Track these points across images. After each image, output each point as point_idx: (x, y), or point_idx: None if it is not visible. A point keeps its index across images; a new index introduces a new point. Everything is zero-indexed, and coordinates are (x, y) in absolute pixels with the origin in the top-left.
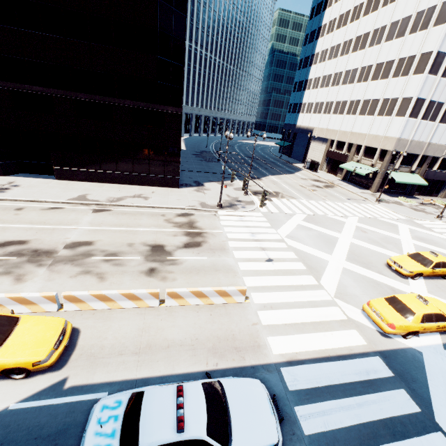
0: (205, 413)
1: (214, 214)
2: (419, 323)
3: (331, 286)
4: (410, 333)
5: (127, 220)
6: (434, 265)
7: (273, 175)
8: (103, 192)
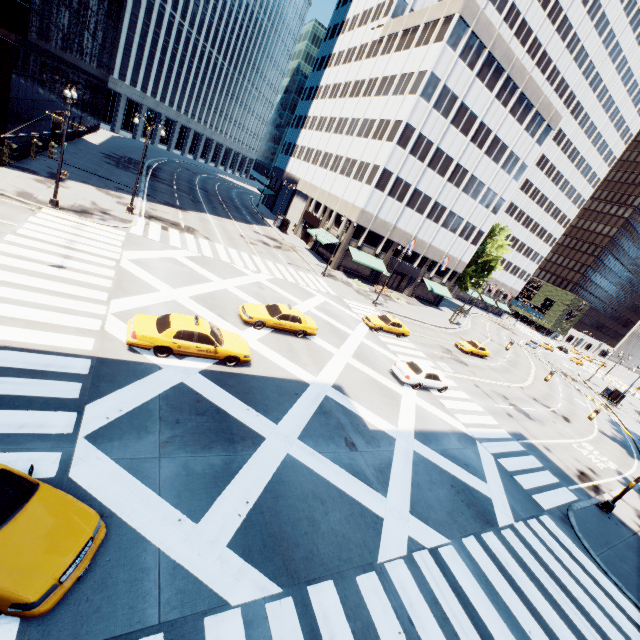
0: None
1: (32, 209)
2: (172, 337)
3: (125, 306)
4: (163, 350)
5: None
6: (281, 317)
7: (214, 215)
8: None
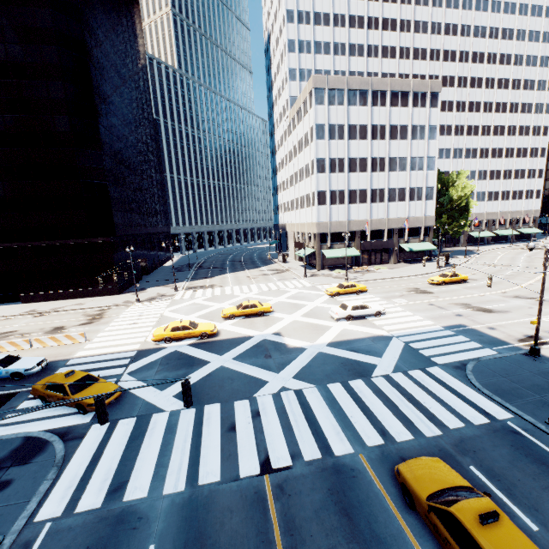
0: (1, 359)
1: (128, 306)
2: (169, 332)
3: None
4: (168, 339)
5: (54, 318)
6: (243, 307)
7: (232, 273)
8: (51, 306)
